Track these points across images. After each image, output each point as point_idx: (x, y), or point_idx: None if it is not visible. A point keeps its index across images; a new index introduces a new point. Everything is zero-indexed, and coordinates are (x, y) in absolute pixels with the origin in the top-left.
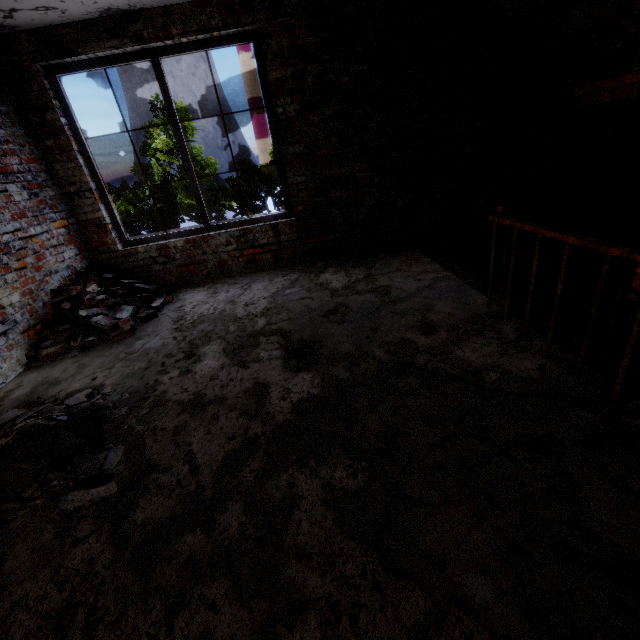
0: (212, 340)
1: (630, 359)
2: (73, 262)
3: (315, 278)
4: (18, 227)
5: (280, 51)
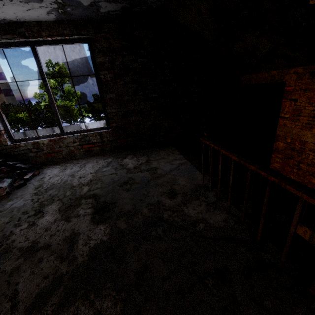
0: (54, 201)
1: (263, 222)
2: None
3: (120, 161)
4: None
5: (102, 49)
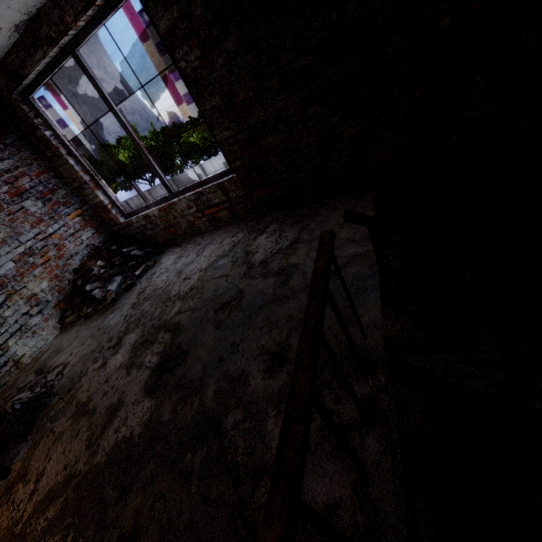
0: (138, 327)
1: None
2: (91, 240)
3: (250, 242)
4: (38, 232)
5: None
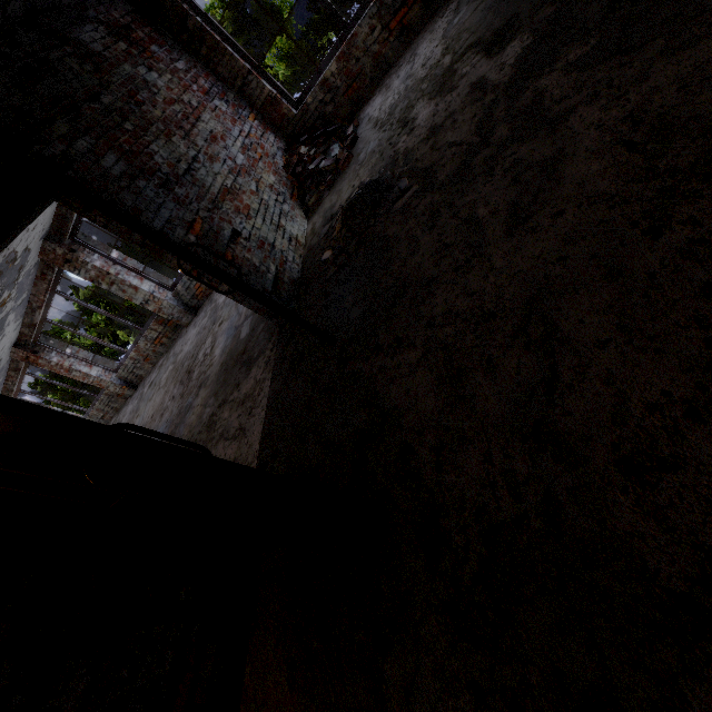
0: (414, 105)
1: None
2: (277, 144)
3: None
4: (239, 130)
5: None
